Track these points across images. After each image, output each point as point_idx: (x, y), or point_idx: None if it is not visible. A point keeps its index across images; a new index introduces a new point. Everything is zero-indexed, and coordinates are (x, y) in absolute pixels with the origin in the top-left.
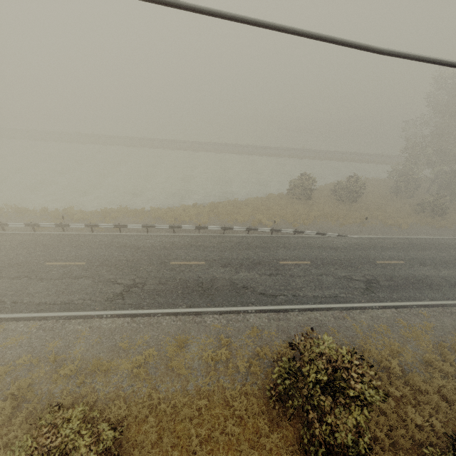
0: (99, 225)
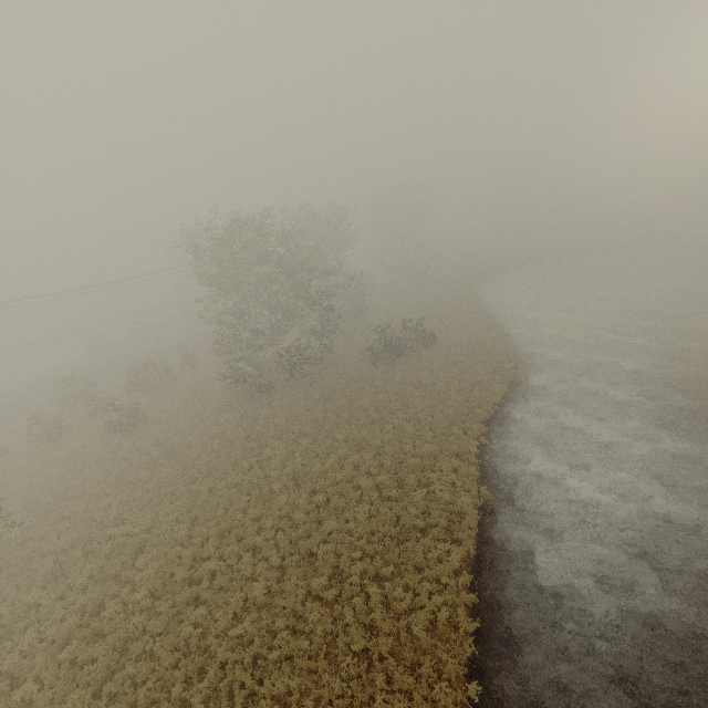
0: None
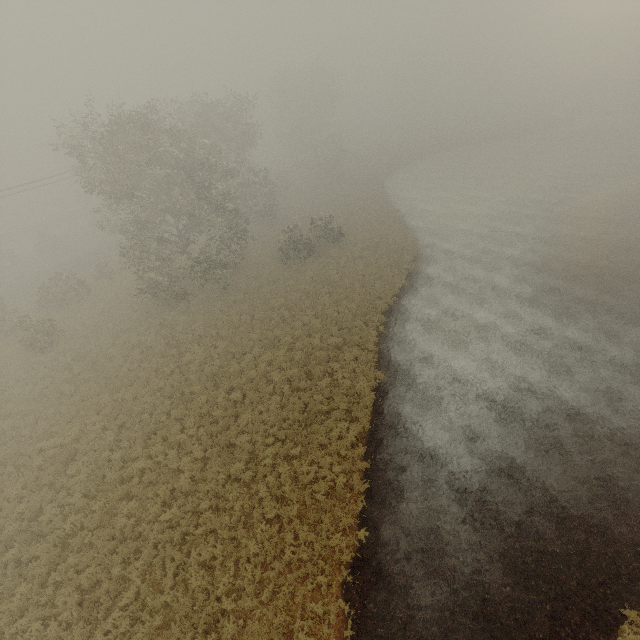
0: None
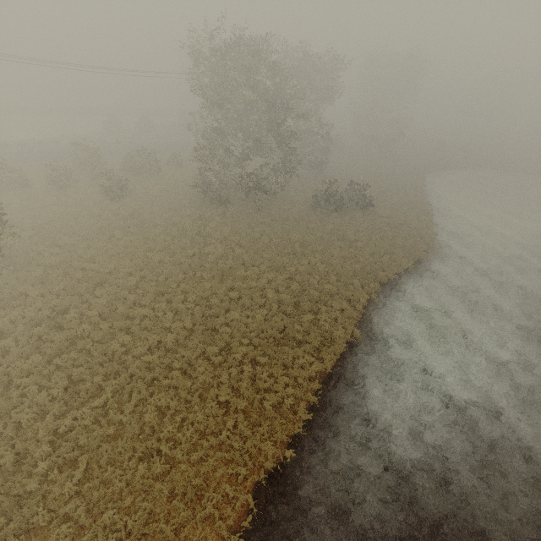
0: None
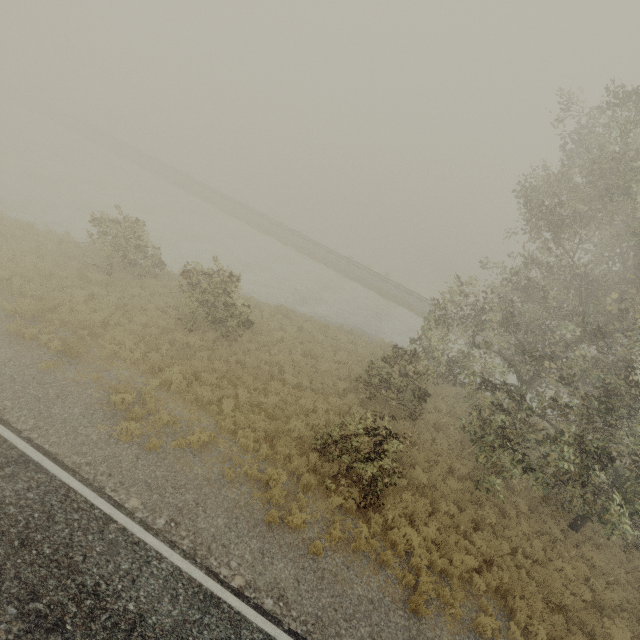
0: None
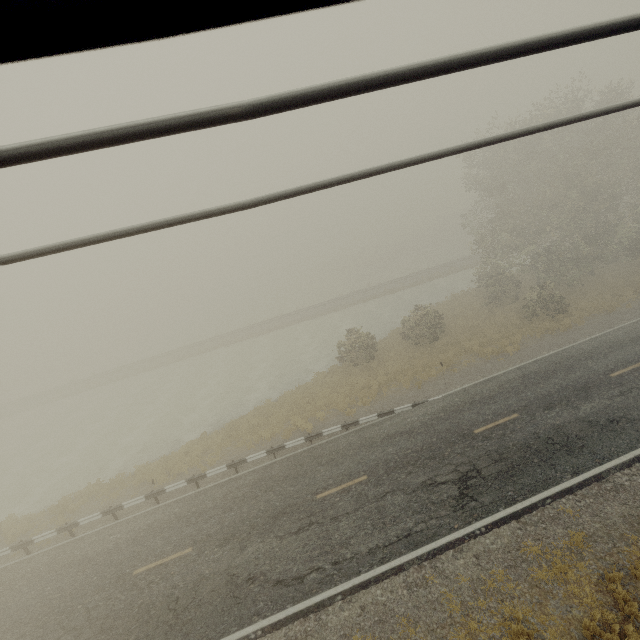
0: (34, 539)
